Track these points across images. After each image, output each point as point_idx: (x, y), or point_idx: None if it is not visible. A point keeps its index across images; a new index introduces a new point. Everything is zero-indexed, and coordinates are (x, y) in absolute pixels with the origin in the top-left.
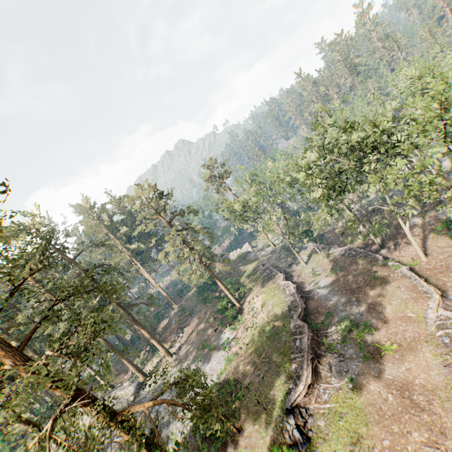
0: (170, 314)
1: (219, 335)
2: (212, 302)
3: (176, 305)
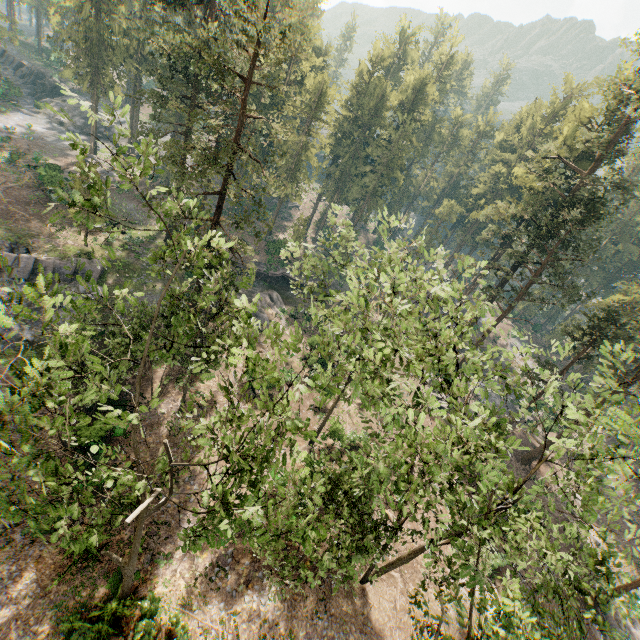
0: None
1: (3, 136)
2: None
3: None
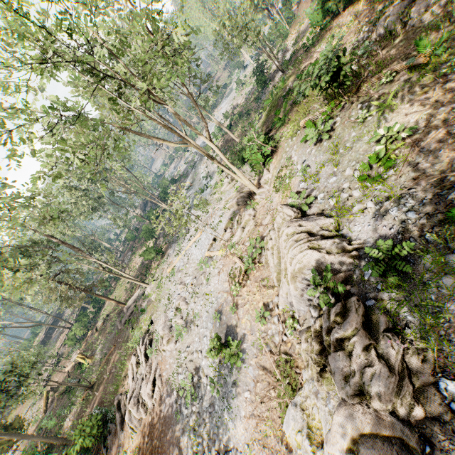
0: None
1: None
2: None
3: None
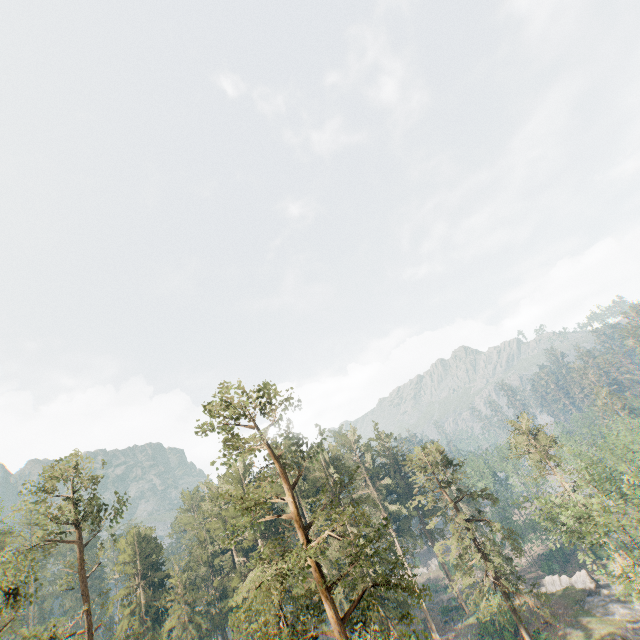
0: None
1: None
2: None
3: (438, 634)
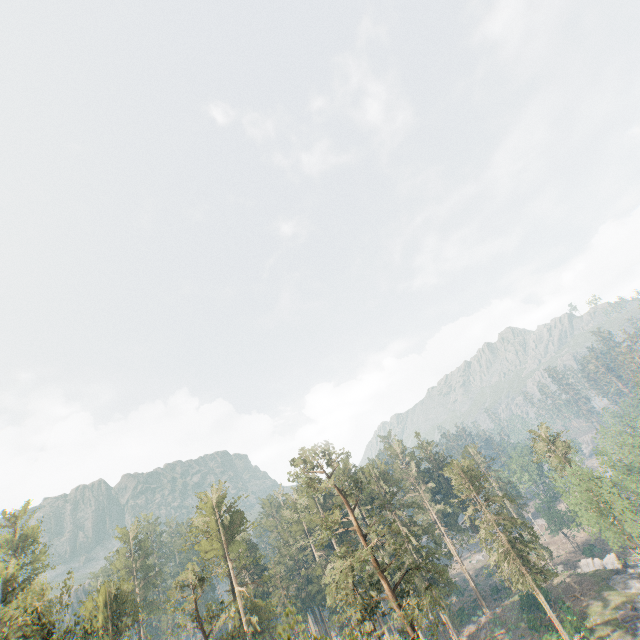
0: (479, 619)
1: None
2: (541, 630)
3: (488, 609)
